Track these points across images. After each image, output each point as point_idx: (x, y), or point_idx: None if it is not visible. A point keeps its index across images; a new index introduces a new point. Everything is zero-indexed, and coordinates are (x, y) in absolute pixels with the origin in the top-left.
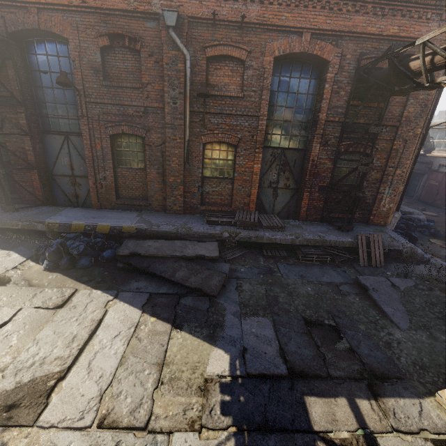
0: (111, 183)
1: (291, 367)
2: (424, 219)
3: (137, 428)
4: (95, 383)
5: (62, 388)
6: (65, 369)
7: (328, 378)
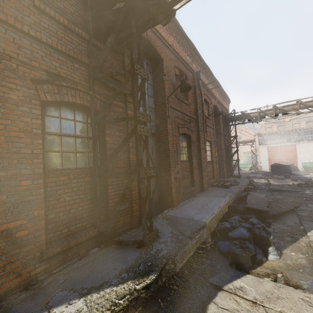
0: (181, 175)
1: None
2: None
3: None
4: None
5: None
6: None
7: None
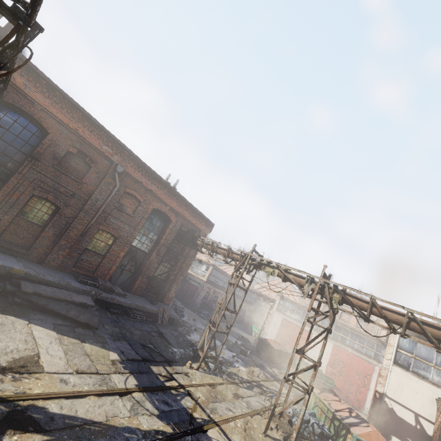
0: (3, 226)
1: (143, 358)
2: (181, 307)
3: (95, 373)
4: (60, 360)
5: (43, 361)
6: (38, 354)
7: (155, 362)
